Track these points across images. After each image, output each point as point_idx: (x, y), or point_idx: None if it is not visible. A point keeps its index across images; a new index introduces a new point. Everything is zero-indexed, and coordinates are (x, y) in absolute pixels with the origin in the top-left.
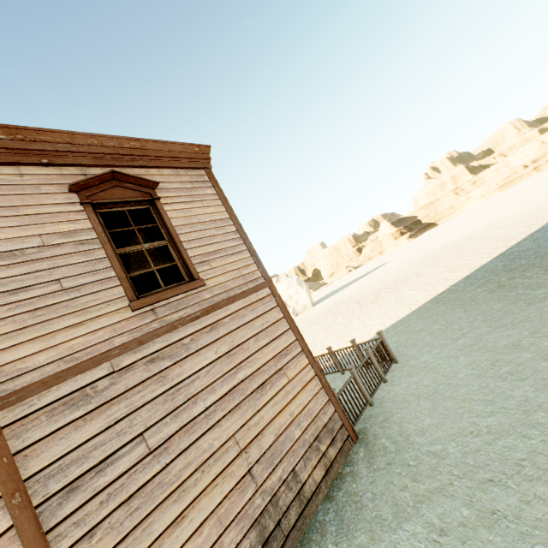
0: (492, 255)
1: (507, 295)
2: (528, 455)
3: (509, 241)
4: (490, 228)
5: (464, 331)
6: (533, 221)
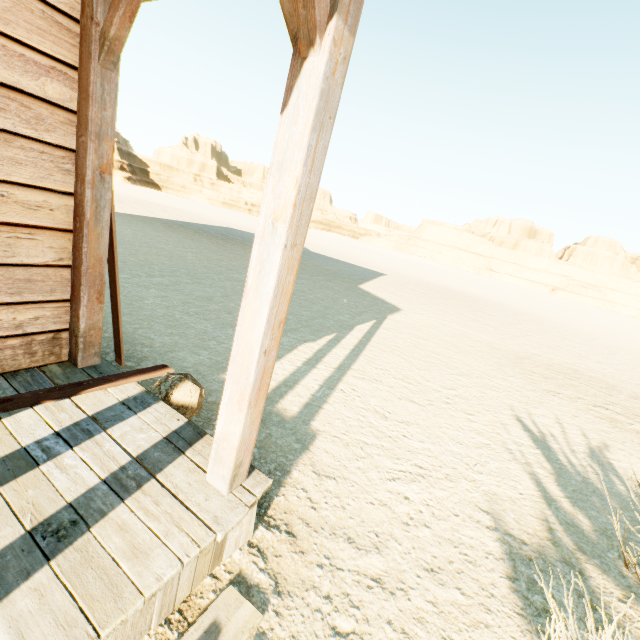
0: (181, 220)
1: (171, 229)
2: (140, 245)
3: (195, 221)
4: (194, 213)
5: (138, 227)
6: (215, 223)
